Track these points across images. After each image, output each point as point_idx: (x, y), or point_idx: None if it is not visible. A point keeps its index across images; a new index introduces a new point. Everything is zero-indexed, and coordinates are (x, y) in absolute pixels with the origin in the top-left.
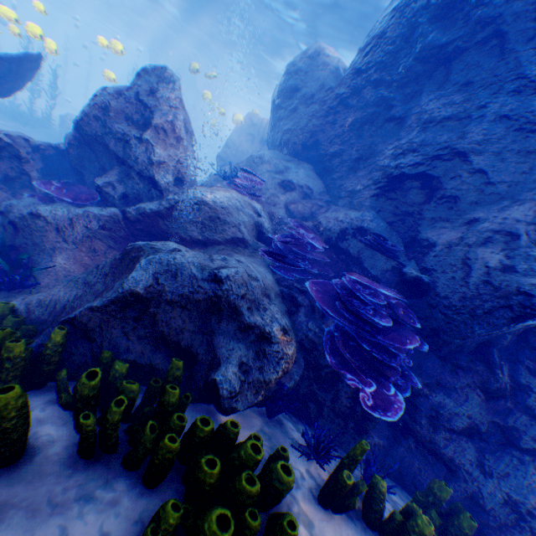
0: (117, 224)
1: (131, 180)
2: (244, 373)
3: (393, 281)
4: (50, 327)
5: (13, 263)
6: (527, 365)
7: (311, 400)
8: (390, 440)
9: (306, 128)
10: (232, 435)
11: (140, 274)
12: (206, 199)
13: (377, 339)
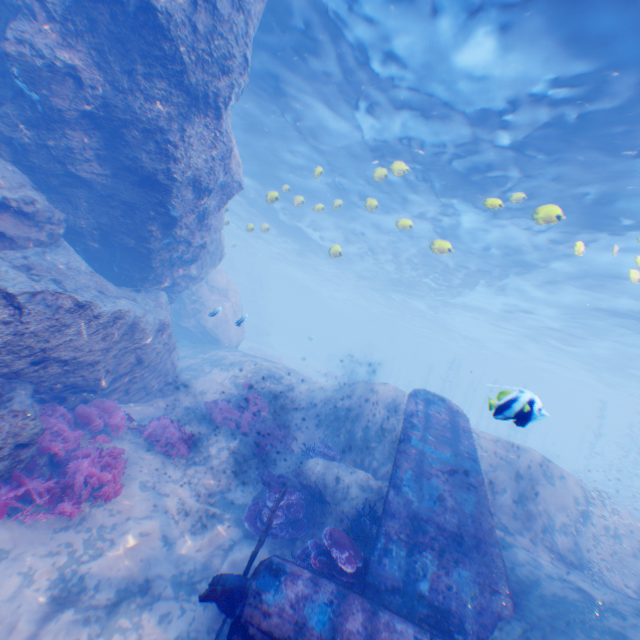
0: None
1: None
2: None
3: None
4: None
5: None
6: None
7: None
8: None
9: None
10: None
11: None
12: None
13: None
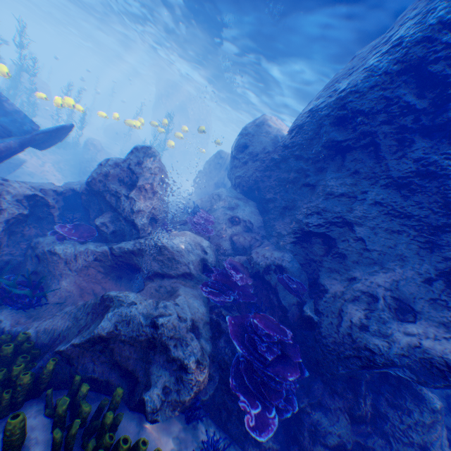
0: (106, 256)
1: (119, 221)
2: (166, 394)
3: (295, 315)
4: (48, 354)
5: (34, 287)
6: (386, 397)
7: (223, 407)
8: (283, 444)
9: (252, 177)
10: (141, 450)
11: (106, 322)
12: (166, 244)
13: (267, 370)
